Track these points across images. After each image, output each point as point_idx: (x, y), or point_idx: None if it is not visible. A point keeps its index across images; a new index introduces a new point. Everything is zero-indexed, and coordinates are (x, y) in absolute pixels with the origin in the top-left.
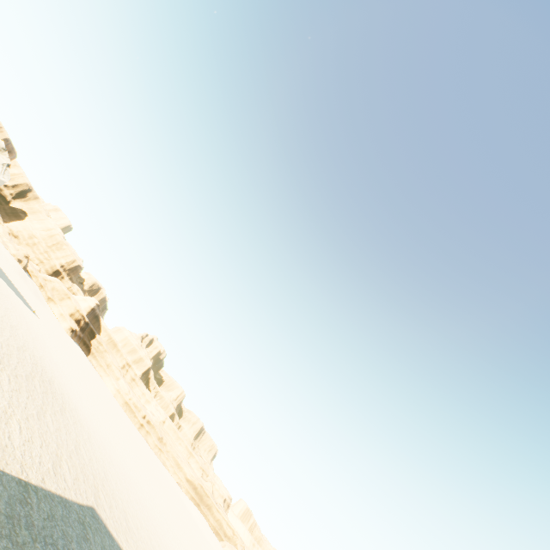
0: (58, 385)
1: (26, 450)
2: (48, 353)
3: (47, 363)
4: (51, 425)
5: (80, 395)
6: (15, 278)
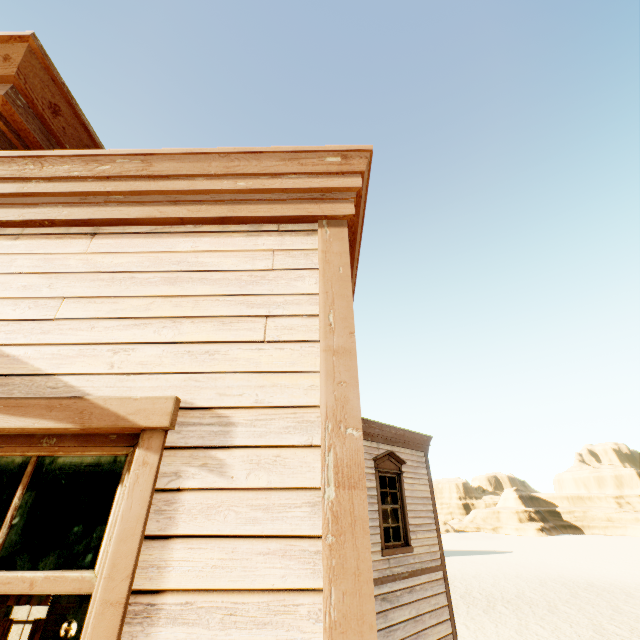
0: (598, 582)
1: (638, 635)
2: (557, 568)
3: (567, 575)
4: (635, 610)
5: (627, 572)
6: (464, 544)
